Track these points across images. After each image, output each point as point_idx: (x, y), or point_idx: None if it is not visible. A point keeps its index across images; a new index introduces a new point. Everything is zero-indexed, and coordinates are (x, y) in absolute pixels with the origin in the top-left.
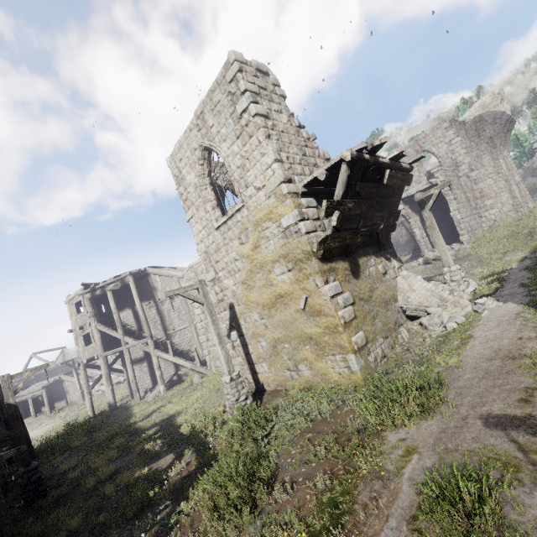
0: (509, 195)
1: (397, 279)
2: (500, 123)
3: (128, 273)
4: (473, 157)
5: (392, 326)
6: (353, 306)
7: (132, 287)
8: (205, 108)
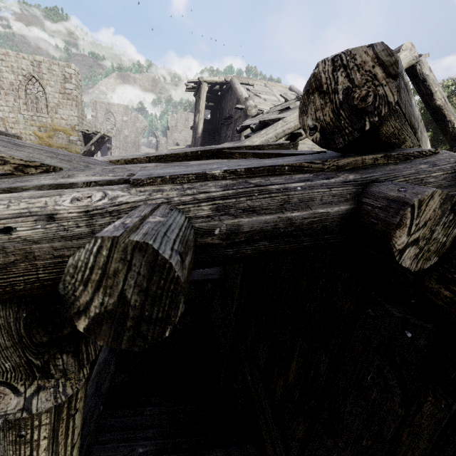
0: None
1: None
2: (143, 125)
3: None
4: (129, 131)
5: None
6: None
7: None
8: (43, 63)
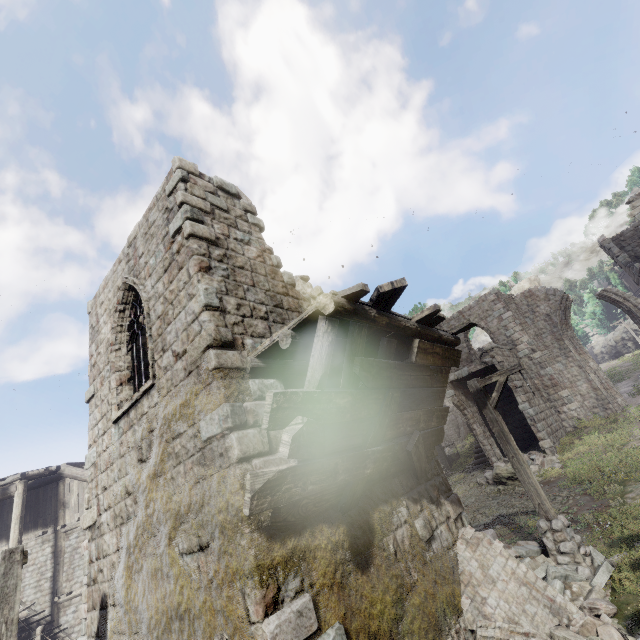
0: (589, 386)
1: (456, 548)
2: (555, 300)
3: (19, 475)
4: (532, 335)
5: None
6: None
7: (15, 502)
8: (139, 232)
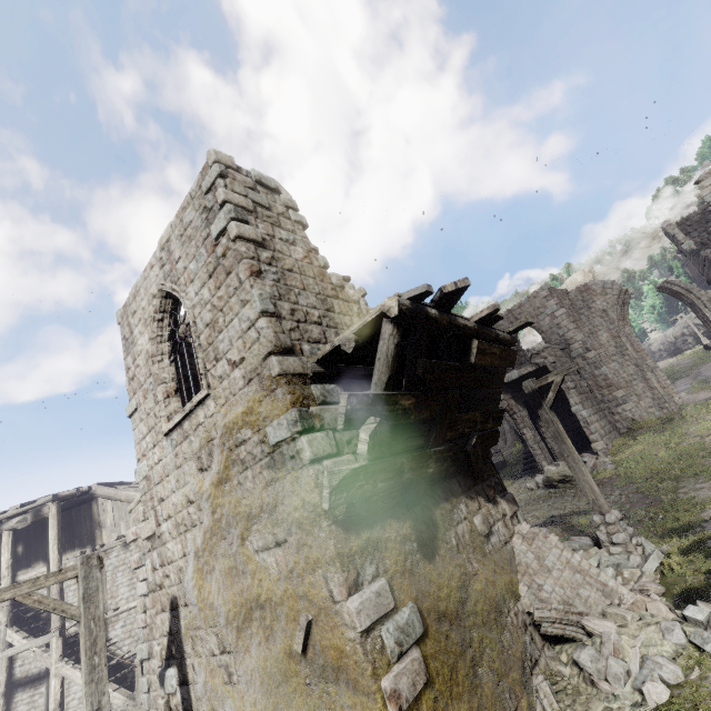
0: (645, 385)
1: (512, 543)
2: (612, 294)
3: (51, 496)
4: (586, 333)
5: (517, 677)
6: (423, 644)
7: (51, 524)
8: (172, 234)
